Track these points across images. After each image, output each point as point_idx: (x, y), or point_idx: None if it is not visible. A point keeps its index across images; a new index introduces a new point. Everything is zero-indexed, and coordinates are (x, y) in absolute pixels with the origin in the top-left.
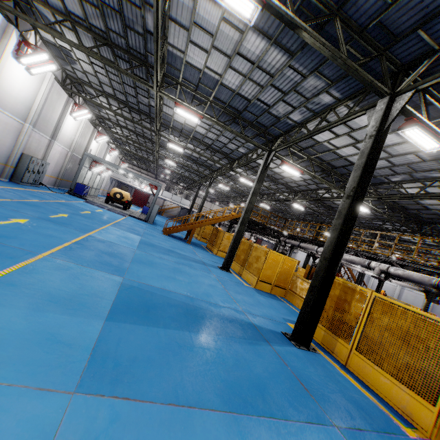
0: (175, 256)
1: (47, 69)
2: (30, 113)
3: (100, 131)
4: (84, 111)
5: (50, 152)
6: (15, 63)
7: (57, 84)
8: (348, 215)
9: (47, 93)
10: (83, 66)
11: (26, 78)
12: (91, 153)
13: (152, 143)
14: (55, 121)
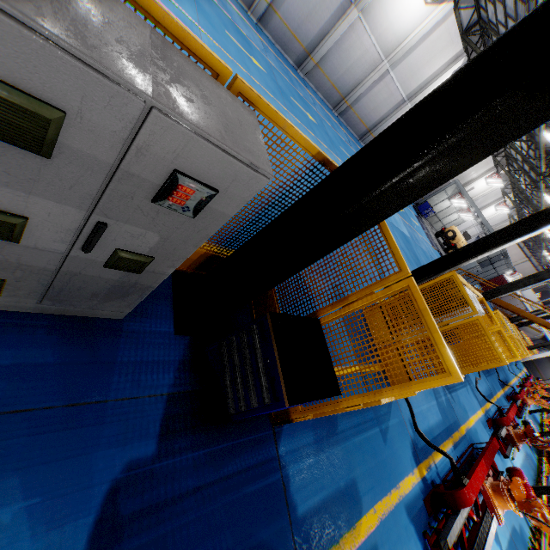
0: (411, 255)
1: None
2: None
3: (501, 175)
4: None
5: None
6: None
7: None
8: (527, 218)
9: None
10: None
11: None
12: (470, 192)
13: (547, 203)
14: None
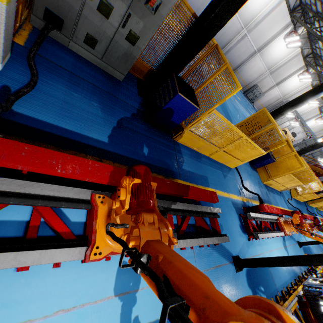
0: None
1: (296, 45)
2: (273, 66)
3: (318, 99)
4: (307, 75)
5: (269, 91)
6: (282, 41)
7: (300, 56)
8: (310, 90)
9: (289, 59)
10: (319, 44)
11: (283, 49)
12: (297, 109)
13: None
14: (285, 76)
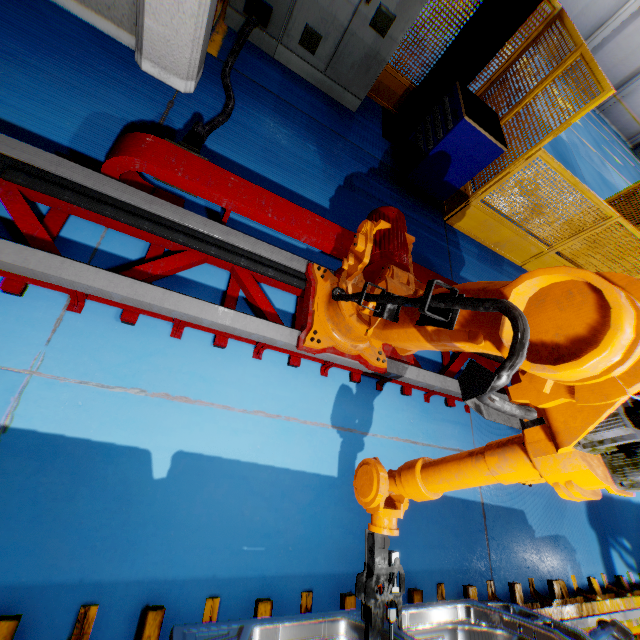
0: None
1: None
2: None
3: None
4: None
5: None
6: None
7: None
8: None
9: None
10: None
11: None
12: None
13: None
14: None
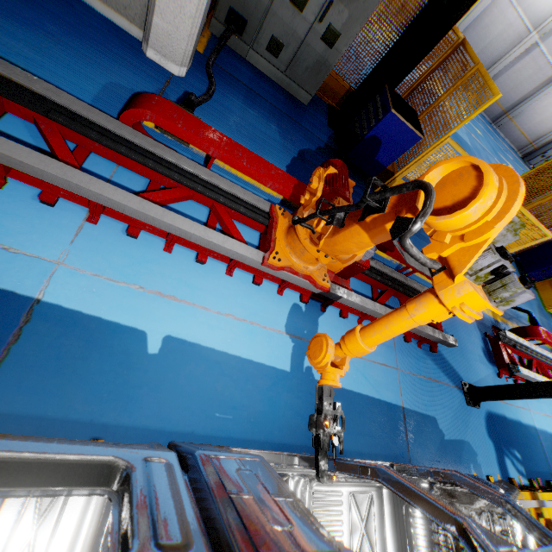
0: None
1: None
2: None
3: None
4: None
5: None
6: None
7: None
8: None
9: None
10: None
11: None
12: None
13: None
14: None
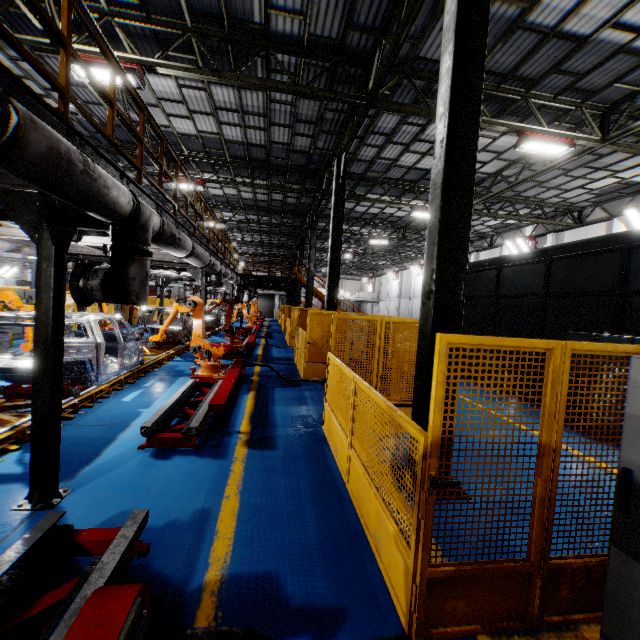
0: None
1: None
2: None
3: None
4: None
5: None
6: None
7: None
8: None
9: None
10: None
11: None
12: None
13: None
14: None
